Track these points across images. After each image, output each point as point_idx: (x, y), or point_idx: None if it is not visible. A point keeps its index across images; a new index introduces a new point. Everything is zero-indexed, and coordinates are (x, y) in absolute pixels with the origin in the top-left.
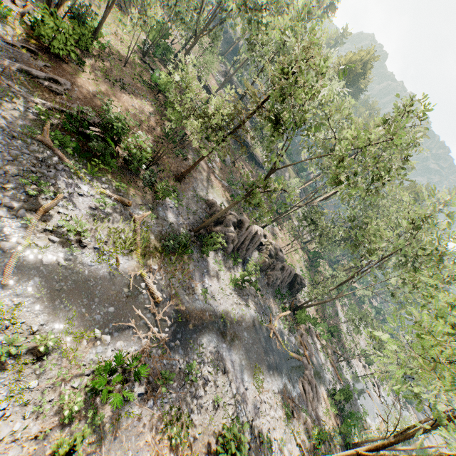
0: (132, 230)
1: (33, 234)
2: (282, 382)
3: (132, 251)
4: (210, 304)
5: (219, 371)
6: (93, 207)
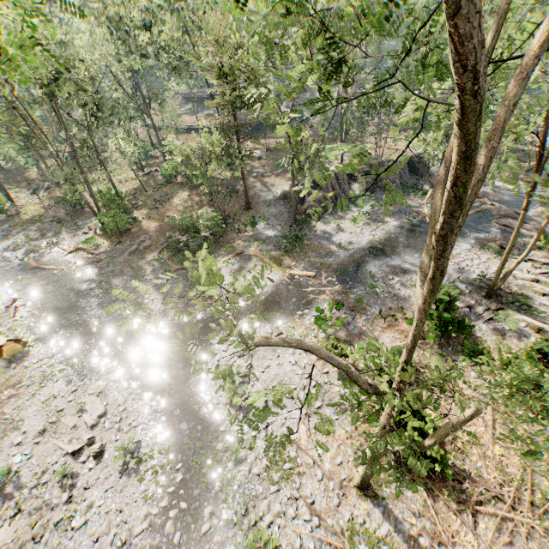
0: (259, 261)
1: None
2: (471, 239)
3: (271, 269)
4: (352, 248)
5: (399, 274)
6: (229, 271)
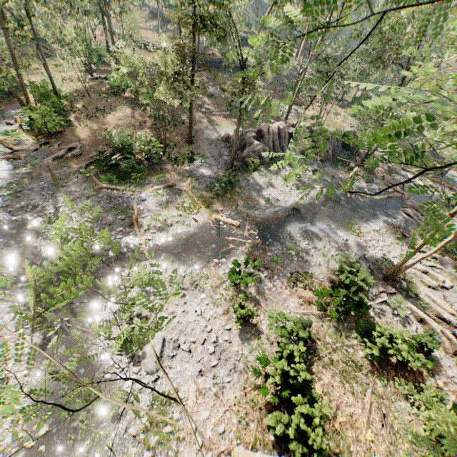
0: (189, 198)
1: (142, 236)
2: (380, 221)
3: (199, 209)
4: (278, 206)
5: (314, 241)
6: (156, 202)
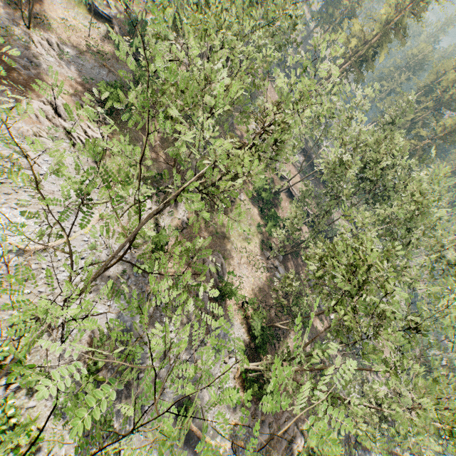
0: None
1: None
2: None
3: None
4: None
5: None
6: None
